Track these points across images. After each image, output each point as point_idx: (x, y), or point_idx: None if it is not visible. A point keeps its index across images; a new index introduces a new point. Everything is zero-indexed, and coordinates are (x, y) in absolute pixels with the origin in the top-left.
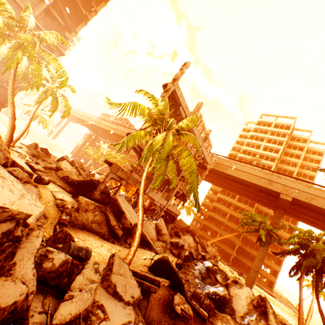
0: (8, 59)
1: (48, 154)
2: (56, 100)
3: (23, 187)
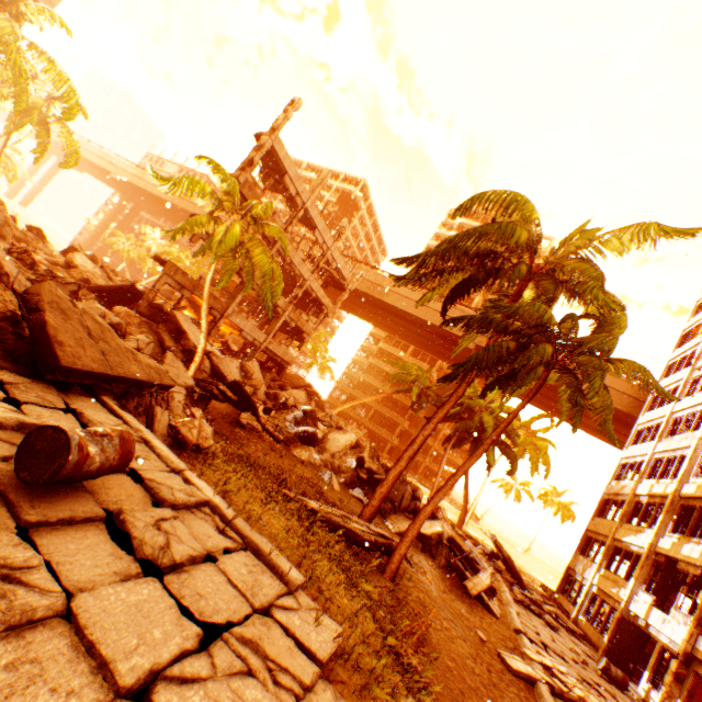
0: None
1: (43, 238)
2: (46, 130)
3: None
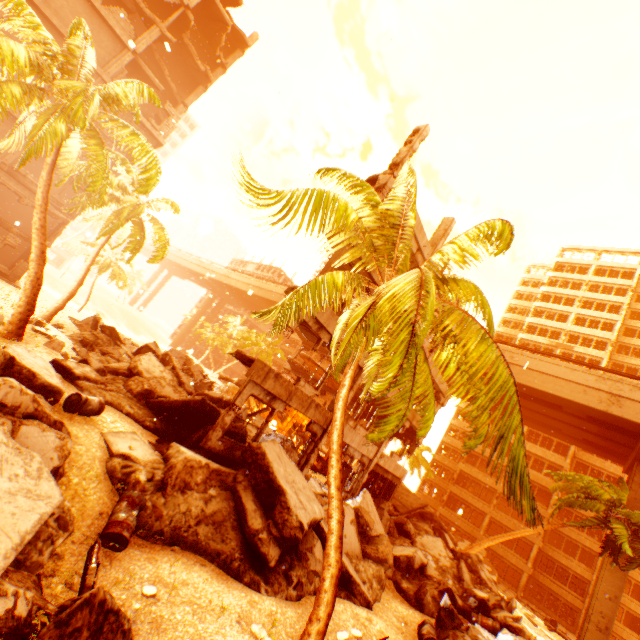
0: (34, 135)
1: (116, 338)
2: (140, 229)
3: (4, 437)
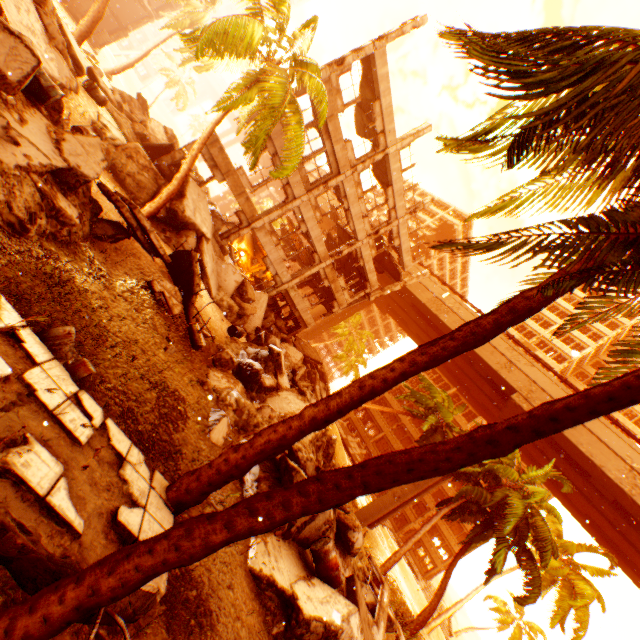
0: None
1: (146, 111)
2: None
3: (42, 32)
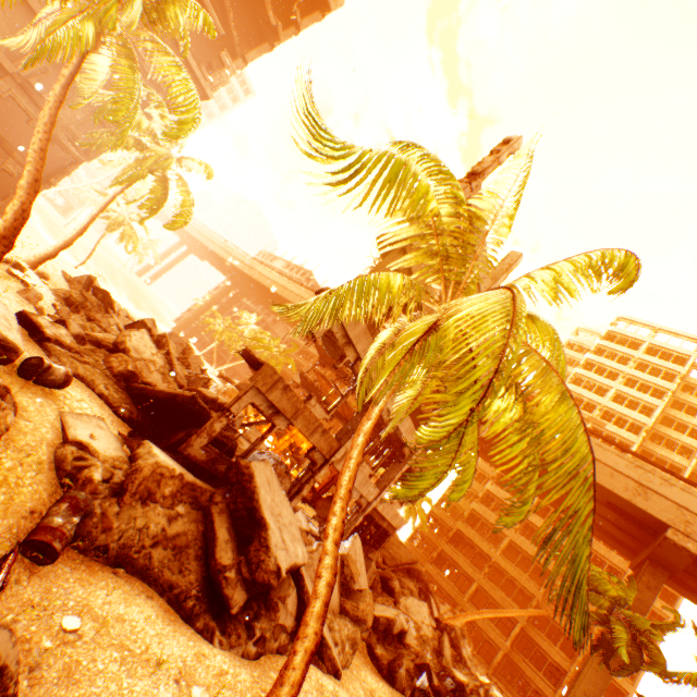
0: (52, 31)
1: (109, 305)
2: (162, 187)
3: None
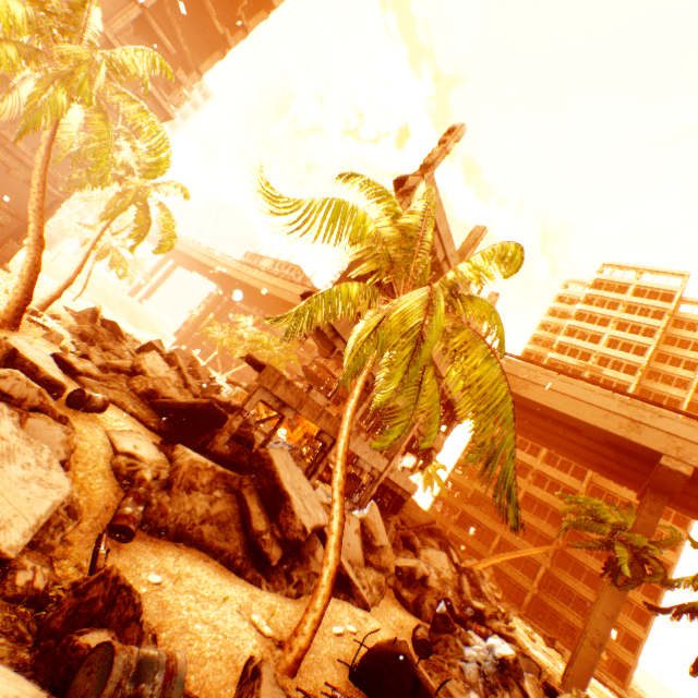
0: (32, 105)
1: (118, 334)
2: (145, 215)
3: (15, 427)
